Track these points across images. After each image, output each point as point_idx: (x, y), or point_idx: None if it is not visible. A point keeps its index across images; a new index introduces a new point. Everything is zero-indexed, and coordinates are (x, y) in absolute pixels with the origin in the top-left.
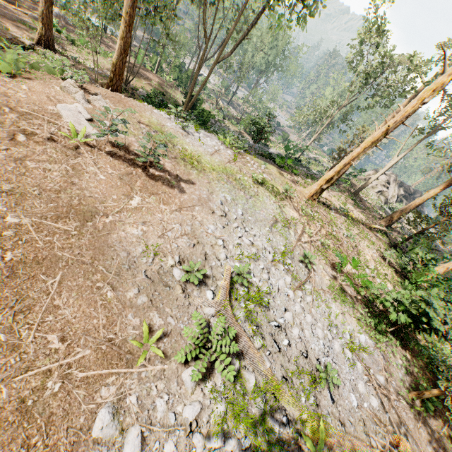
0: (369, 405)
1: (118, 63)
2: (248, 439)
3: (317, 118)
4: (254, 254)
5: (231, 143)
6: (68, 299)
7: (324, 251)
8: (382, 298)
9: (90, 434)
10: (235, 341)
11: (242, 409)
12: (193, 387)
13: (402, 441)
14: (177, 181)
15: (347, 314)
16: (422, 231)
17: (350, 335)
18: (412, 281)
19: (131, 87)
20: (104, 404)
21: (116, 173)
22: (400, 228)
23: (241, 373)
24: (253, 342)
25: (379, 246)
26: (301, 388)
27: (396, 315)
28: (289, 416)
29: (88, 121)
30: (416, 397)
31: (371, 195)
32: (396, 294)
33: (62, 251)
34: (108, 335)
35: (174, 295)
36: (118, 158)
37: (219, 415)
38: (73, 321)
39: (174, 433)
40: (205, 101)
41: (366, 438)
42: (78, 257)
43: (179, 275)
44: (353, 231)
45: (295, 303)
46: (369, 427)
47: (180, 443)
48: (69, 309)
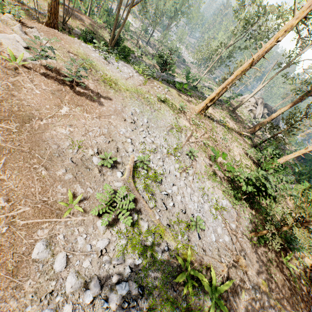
0: (223, 240)
1: (52, 4)
2: (140, 259)
3: (210, 55)
4: (153, 149)
5: (143, 72)
6: (11, 175)
7: (205, 148)
8: (238, 177)
9: (30, 257)
10: (136, 203)
11: (138, 243)
12: (104, 230)
13: (240, 259)
14: (98, 97)
15: (216, 188)
16: (273, 136)
17: (216, 200)
18: (263, 168)
19: (68, 26)
20: (40, 240)
21: (49, 89)
22: (261, 135)
23: (138, 222)
24: (148, 204)
25: (245, 146)
26: (179, 231)
27: (245, 187)
28: (169, 246)
29: (25, 48)
30: (254, 235)
31: (244, 113)
32: (247, 174)
33: (6, 143)
34: (43, 198)
35: (92, 174)
36: (50, 78)
37: (121, 246)
38: (15, 189)
39: (89, 256)
40: (128, 40)
41: (219, 258)
42: (19, 147)
43: (97, 161)
44: (227, 136)
45: (180, 180)
46: (221, 252)
47: (94, 261)
48: (12, 181)
